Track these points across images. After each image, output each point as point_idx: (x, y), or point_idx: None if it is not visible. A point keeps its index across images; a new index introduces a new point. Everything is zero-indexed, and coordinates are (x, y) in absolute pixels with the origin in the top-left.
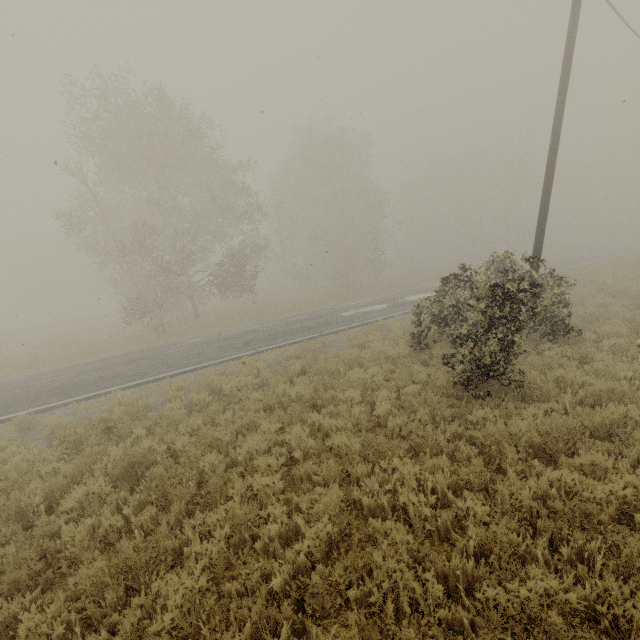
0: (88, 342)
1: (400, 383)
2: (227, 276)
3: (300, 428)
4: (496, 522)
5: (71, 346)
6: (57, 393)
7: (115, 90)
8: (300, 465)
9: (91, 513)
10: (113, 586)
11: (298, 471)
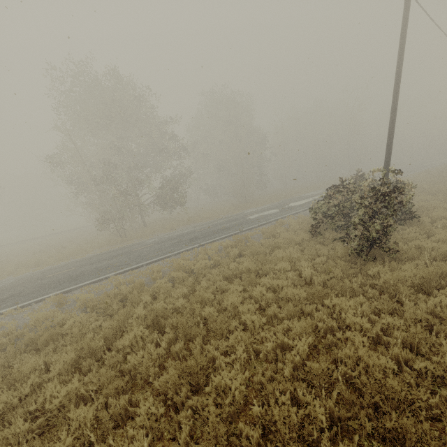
0: (72, 247)
1: (310, 257)
2: (166, 196)
3: (261, 287)
4: (411, 328)
5: (60, 250)
6: (70, 280)
7: (84, 72)
8: (268, 309)
9: (137, 349)
10: (184, 384)
11: (269, 312)
